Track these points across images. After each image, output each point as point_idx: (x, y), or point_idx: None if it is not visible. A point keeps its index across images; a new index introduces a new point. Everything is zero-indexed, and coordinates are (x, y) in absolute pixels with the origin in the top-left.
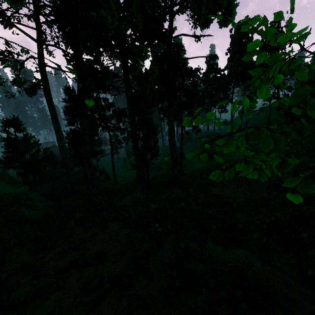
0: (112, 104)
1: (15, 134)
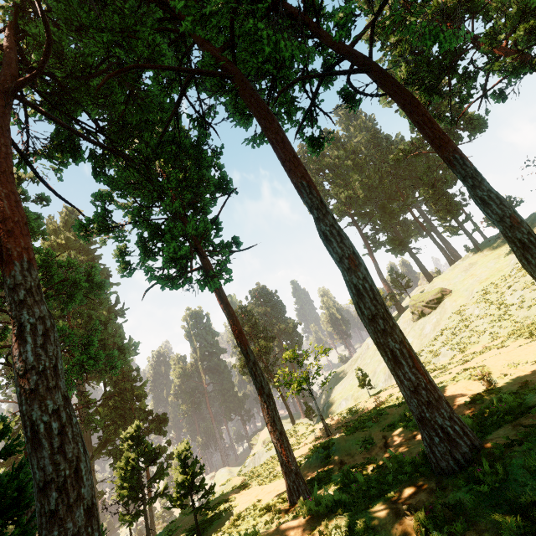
0: None
1: None
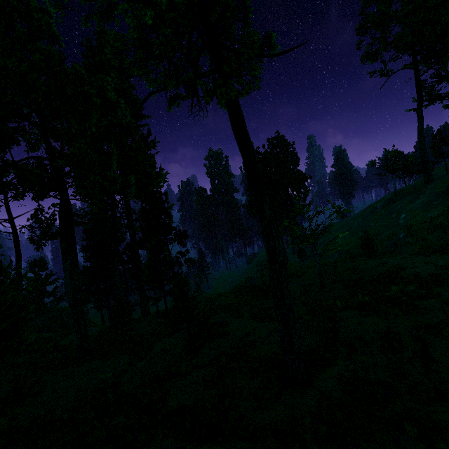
0: (121, 240)
1: (39, 272)
